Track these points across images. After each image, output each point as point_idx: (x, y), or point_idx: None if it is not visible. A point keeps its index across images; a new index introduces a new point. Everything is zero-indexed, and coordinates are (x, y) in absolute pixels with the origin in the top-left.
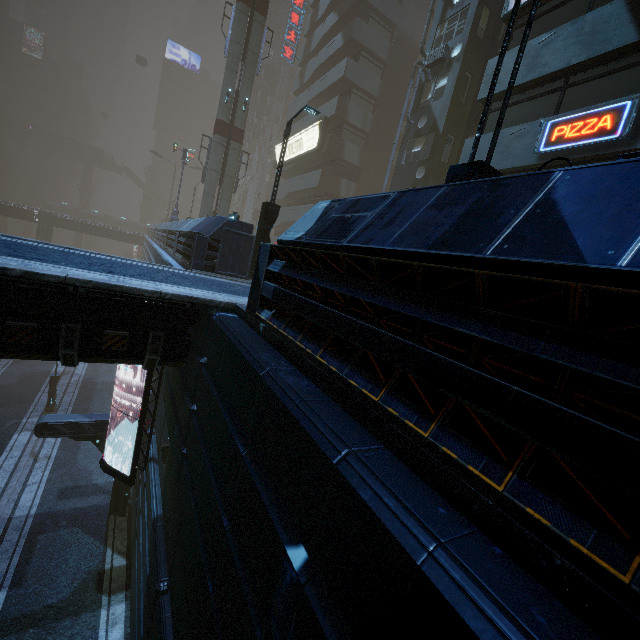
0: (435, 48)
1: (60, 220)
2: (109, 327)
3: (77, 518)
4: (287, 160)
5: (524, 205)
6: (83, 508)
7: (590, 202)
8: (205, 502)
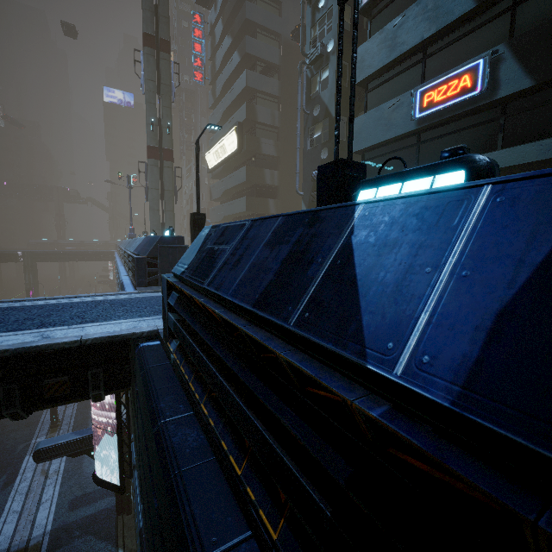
0: (313, 47)
1: (41, 255)
2: (49, 376)
3: (89, 526)
4: (216, 164)
5: (329, 252)
6: (93, 514)
7: (380, 255)
8: (150, 543)
